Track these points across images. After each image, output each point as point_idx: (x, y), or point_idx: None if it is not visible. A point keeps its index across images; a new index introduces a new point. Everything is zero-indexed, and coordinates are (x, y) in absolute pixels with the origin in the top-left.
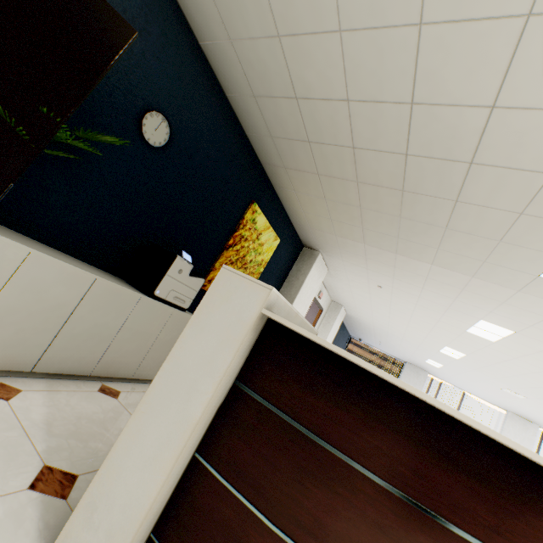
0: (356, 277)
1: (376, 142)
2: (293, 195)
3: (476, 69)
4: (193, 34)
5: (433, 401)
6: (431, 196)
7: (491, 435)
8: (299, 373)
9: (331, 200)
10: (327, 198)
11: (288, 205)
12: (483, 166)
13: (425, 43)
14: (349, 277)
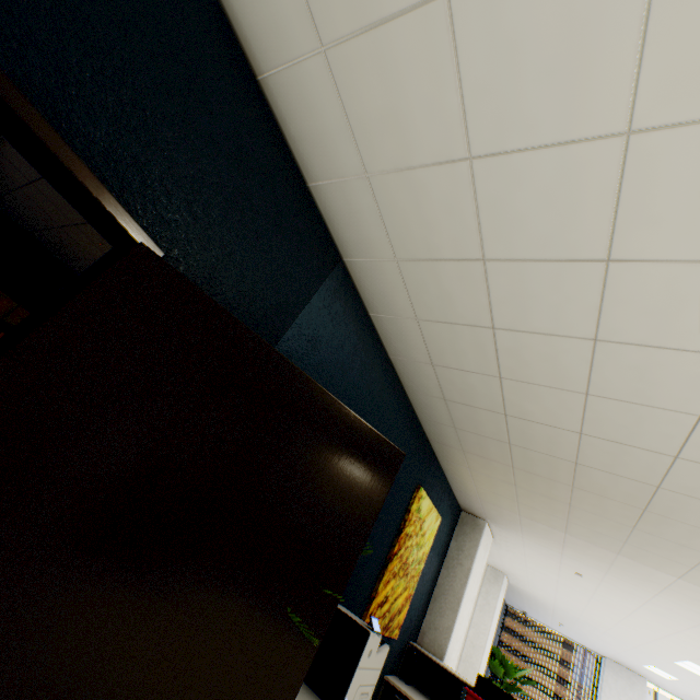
0: (540, 555)
1: (612, 467)
2: (464, 470)
3: None
4: (384, 350)
5: None
6: (690, 524)
7: None
8: None
9: (524, 488)
10: (519, 485)
11: (453, 475)
12: None
13: None
14: (528, 552)
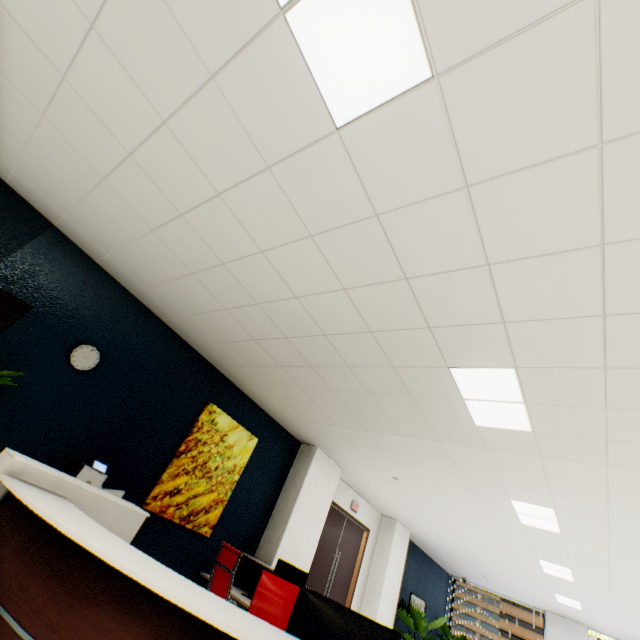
0: (368, 470)
1: (264, 333)
2: (253, 389)
3: (268, 280)
4: (126, 289)
5: (43, 513)
6: (331, 366)
7: (63, 531)
8: (1, 523)
9: (279, 387)
10: (275, 385)
11: (257, 400)
12: (333, 335)
13: (234, 272)
14: (364, 472)
